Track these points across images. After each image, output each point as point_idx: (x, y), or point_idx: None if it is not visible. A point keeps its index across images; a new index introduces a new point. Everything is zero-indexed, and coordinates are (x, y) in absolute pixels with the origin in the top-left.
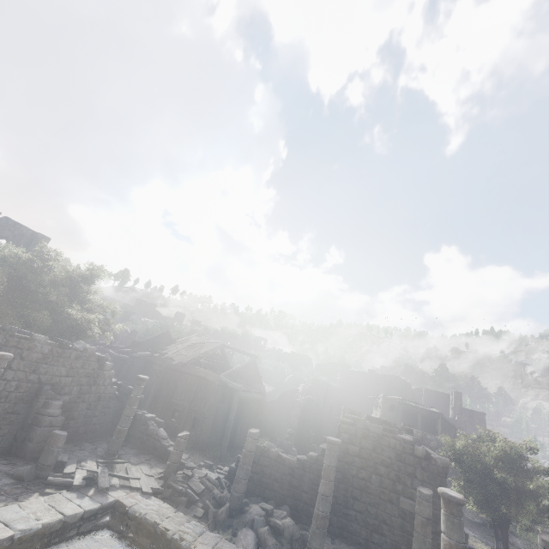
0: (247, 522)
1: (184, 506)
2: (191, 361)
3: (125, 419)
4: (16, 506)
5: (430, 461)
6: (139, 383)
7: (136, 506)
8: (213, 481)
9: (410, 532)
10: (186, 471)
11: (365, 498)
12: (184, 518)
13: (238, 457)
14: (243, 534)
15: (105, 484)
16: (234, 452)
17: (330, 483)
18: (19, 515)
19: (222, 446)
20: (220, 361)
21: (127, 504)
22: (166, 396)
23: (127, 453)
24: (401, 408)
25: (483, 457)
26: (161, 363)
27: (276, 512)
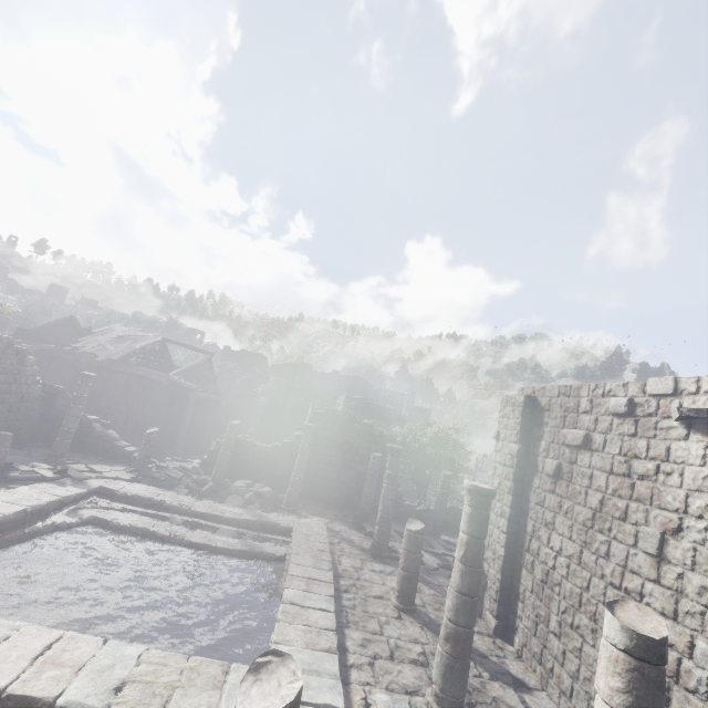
0: (232, 493)
1: (167, 489)
2: (124, 358)
3: (72, 419)
4: (5, 493)
5: (383, 438)
6: (85, 380)
7: (125, 489)
8: (190, 470)
9: (361, 487)
10: (160, 463)
11: (330, 469)
12: (174, 494)
13: (210, 450)
14: (232, 499)
15: (80, 476)
16: (188, 455)
17: (306, 457)
18: (16, 498)
19: (177, 448)
20: (159, 359)
21: (114, 489)
22: (92, 400)
23: (73, 456)
24: (361, 407)
25: (421, 438)
26: (76, 359)
27: (256, 485)
